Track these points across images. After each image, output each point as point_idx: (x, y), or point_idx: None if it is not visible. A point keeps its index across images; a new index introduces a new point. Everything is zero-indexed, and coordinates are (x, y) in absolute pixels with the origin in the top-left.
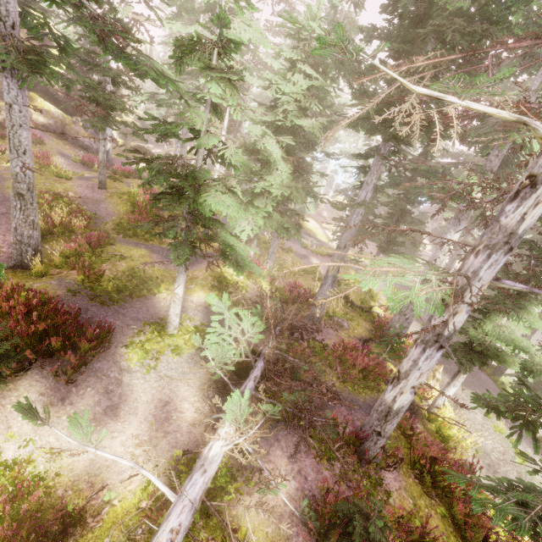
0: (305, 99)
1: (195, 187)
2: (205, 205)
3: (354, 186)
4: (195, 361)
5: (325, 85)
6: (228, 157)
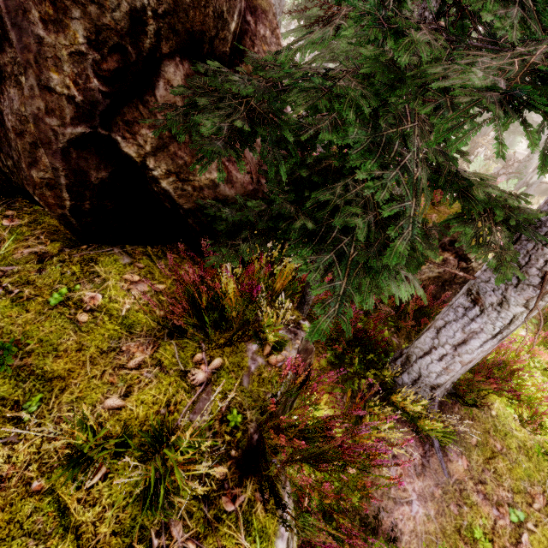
0: None
1: None
2: None
3: None
4: None
5: None
6: None
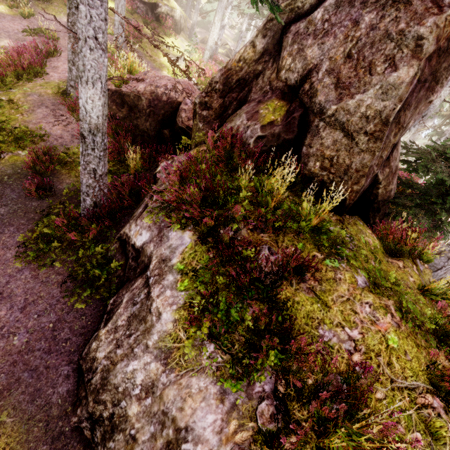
0: None
1: None
2: None
3: None
4: None
5: None
6: None
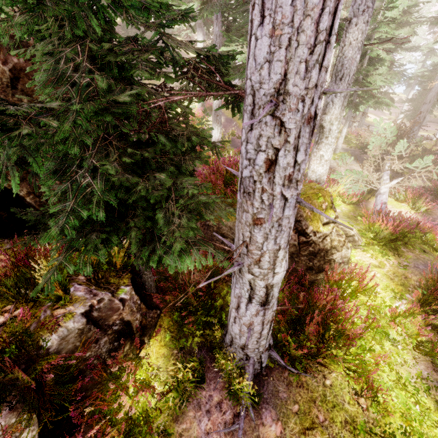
0: (404, 17)
1: (364, 76)
2: (374, 81)
3: (437, 62)
4: (353, 161)
5: (416, 3)
6: (385, 58)
